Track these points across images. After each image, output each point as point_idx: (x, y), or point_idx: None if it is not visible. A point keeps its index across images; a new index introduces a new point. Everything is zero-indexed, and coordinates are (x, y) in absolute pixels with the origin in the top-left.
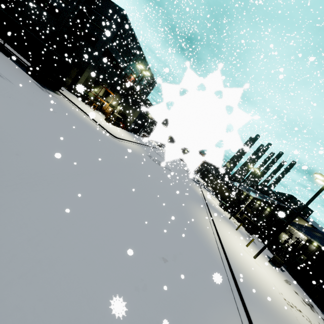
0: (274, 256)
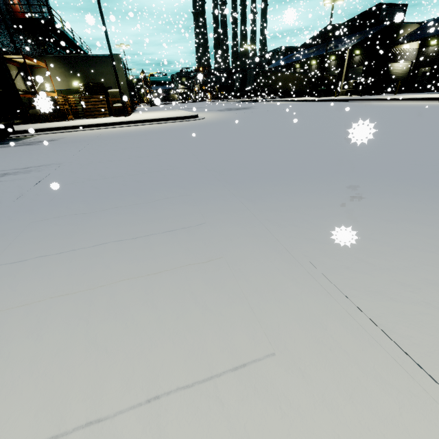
0: None
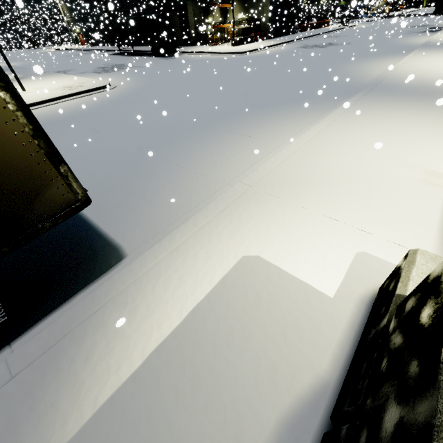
0: None
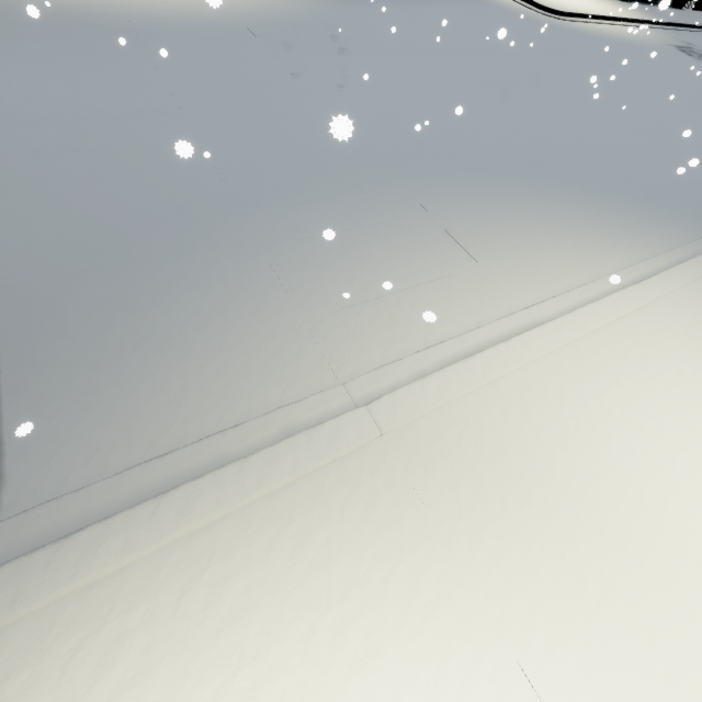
0: None
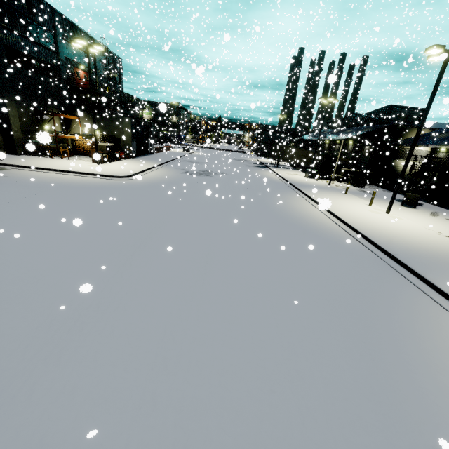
0: (406, 196)
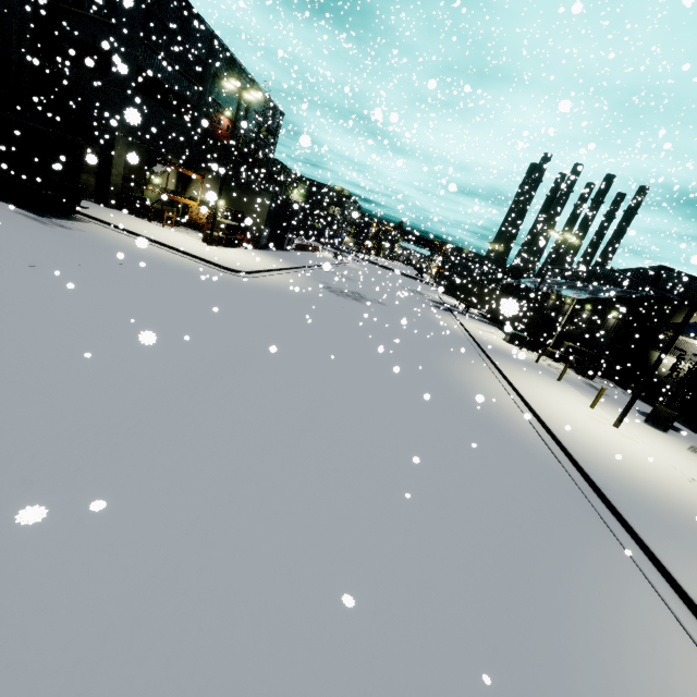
0: (654, 409)
